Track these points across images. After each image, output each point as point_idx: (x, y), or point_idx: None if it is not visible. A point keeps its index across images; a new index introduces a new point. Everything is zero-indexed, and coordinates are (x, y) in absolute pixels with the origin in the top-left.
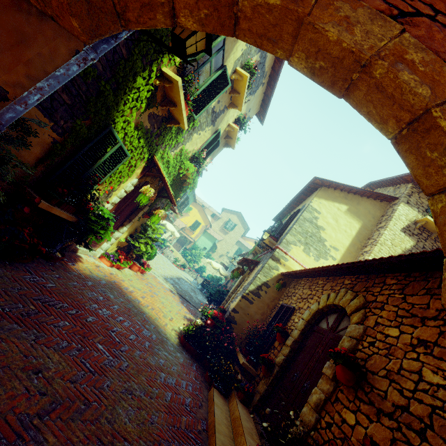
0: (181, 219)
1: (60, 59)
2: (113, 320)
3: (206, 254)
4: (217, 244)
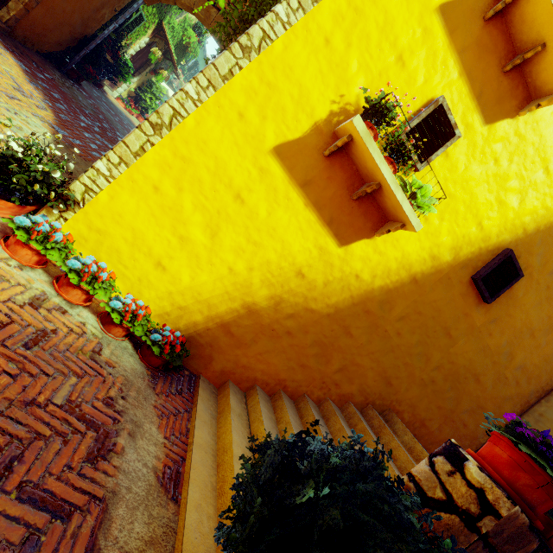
0: None
1: None
2: None
3: None
4: None
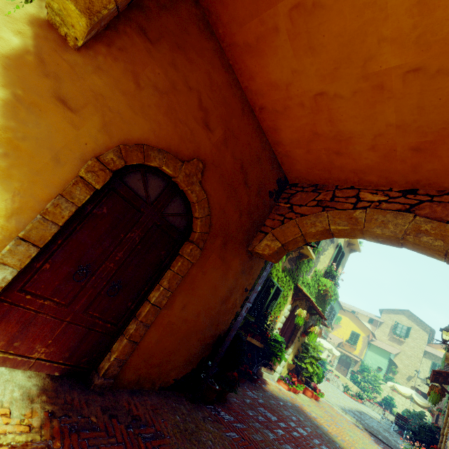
0: (333, 333)
1: (260, 267)
2: (311, 440)
3: (384, 376)
4: (395, 360)
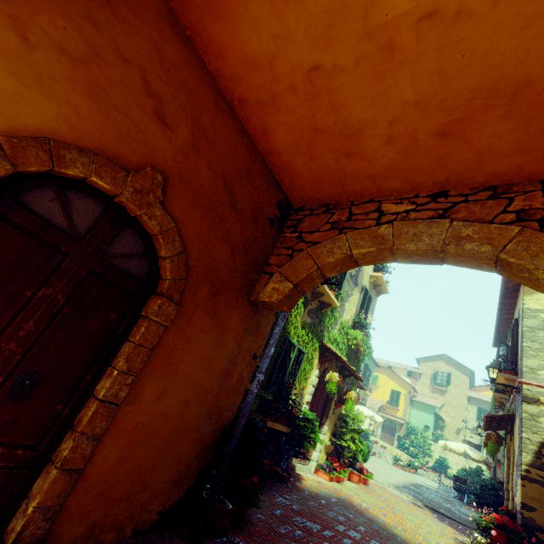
0: (372, 396)
1: (271, 322)
2: (367, 543)
3: (433, 435)
4: (440, 413)
